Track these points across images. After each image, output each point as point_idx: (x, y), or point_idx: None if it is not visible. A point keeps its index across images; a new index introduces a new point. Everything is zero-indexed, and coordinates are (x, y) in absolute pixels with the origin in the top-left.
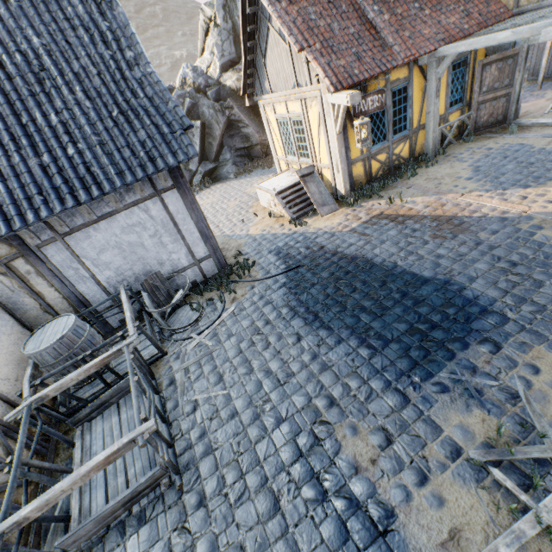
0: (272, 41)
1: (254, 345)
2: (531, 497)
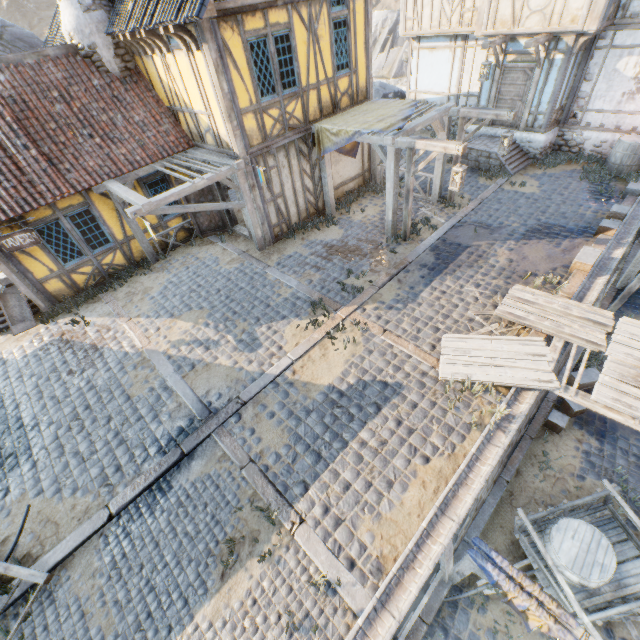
0: None
1: None
2: None
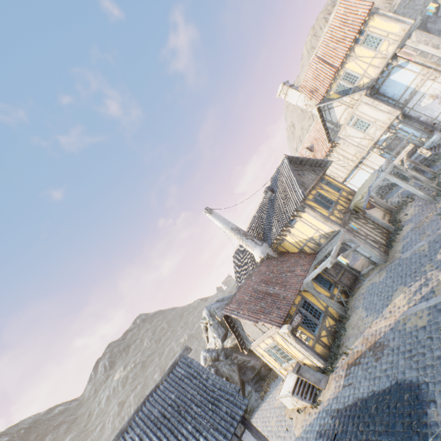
0: (243, 323)
1: None
2: None
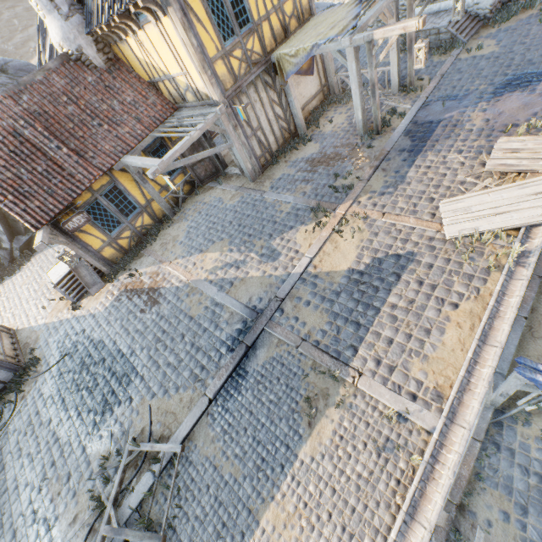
0: None
1: (26, 435)
2: (107, 487)
